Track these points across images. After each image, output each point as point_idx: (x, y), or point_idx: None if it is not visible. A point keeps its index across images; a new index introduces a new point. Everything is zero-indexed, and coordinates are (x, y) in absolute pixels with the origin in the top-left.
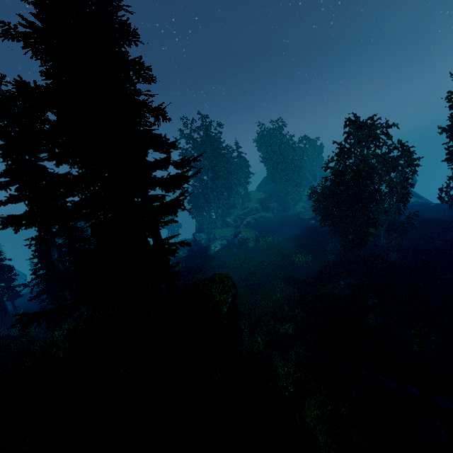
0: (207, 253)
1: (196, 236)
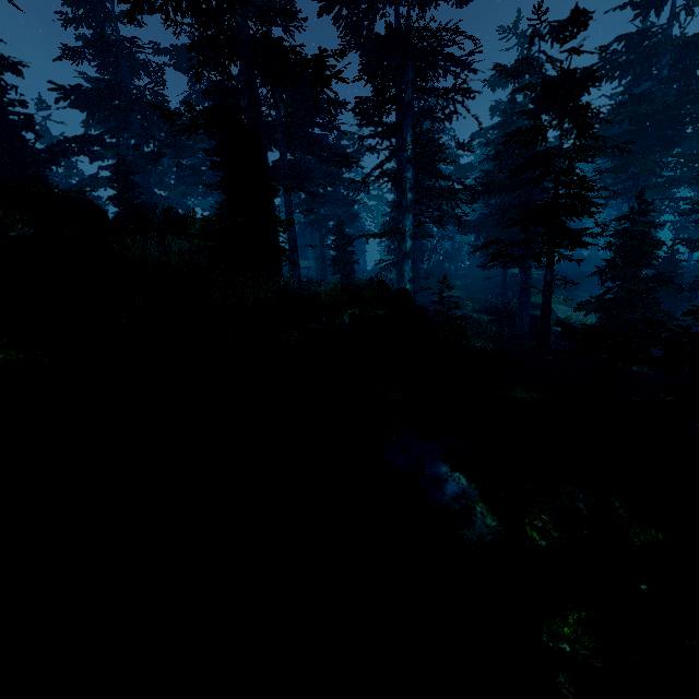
0: None
1: None
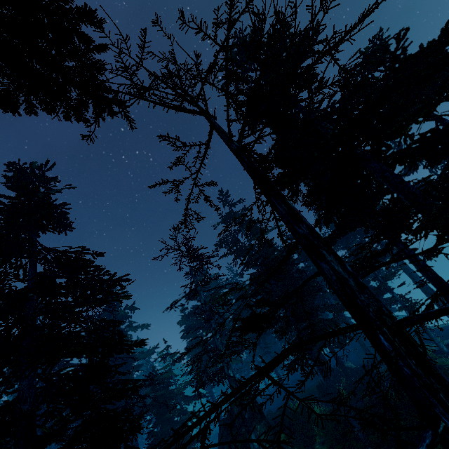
0: None
1: None
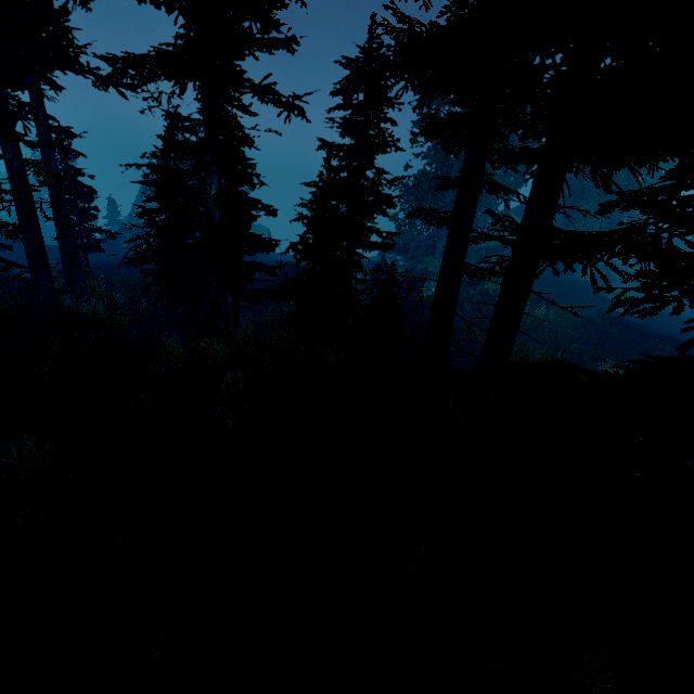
0: (411, 294)
1: (388, 258)
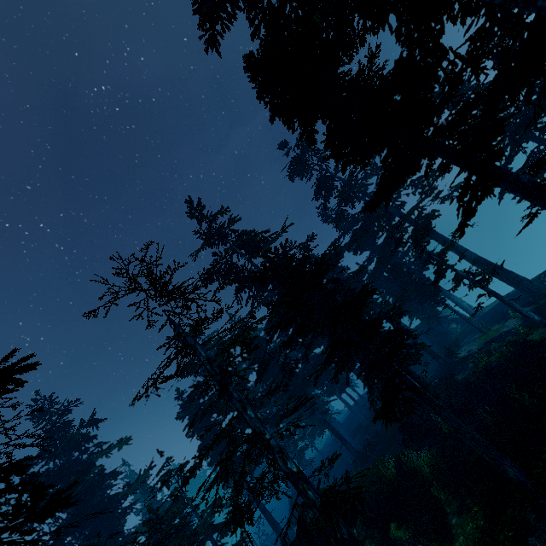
0: None
1: None
